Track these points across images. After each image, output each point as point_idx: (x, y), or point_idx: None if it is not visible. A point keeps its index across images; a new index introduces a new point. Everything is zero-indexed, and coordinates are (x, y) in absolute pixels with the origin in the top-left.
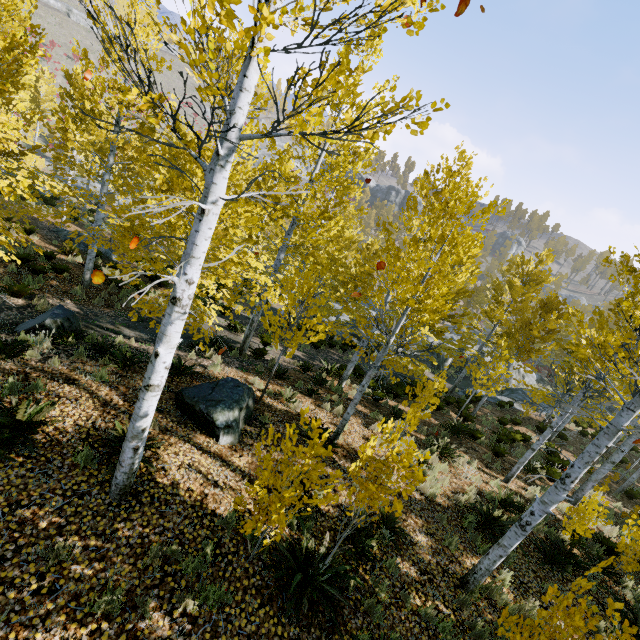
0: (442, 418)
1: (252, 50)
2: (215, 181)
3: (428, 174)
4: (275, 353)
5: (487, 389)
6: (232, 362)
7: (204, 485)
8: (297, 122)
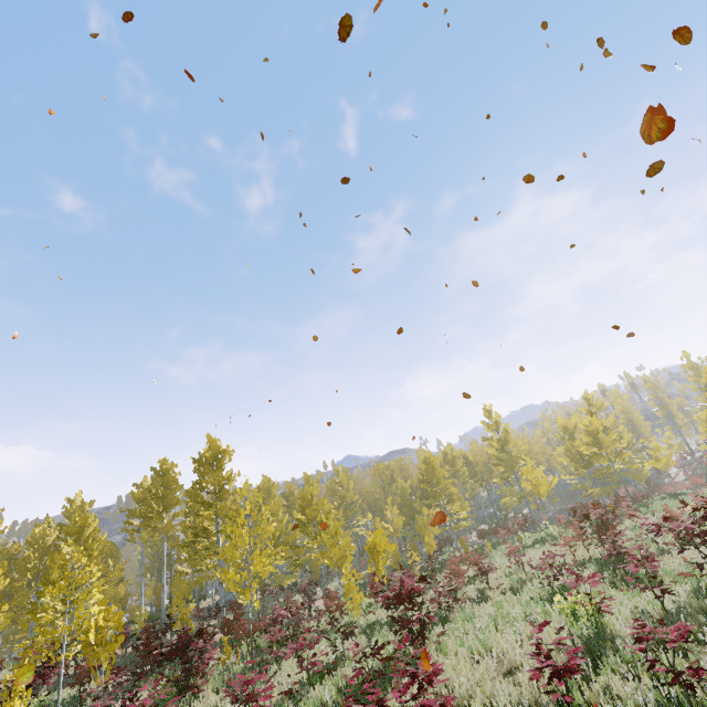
0: None
1: None
2: None
3: None
4: None
5: None
6: None
7: None
8: None
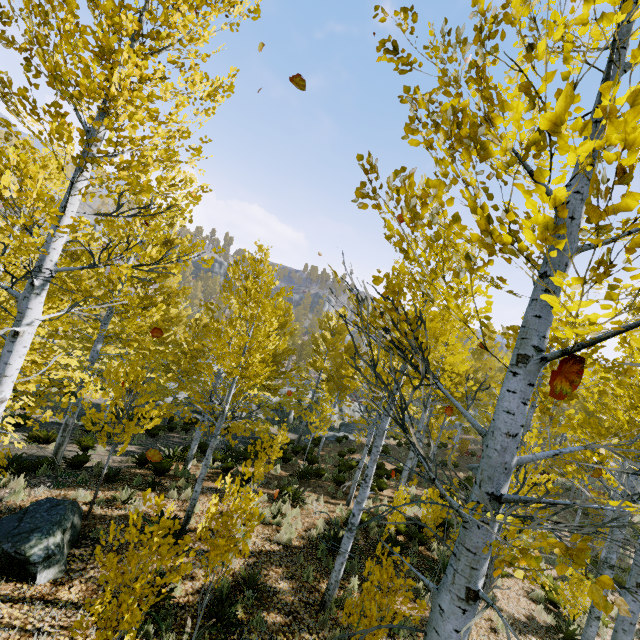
0: (292, 468)
1: (64, 211)
2: (30, 306)
3: (237, 263)
4: (101, 456)
5: (329, 430)
6: (41, 482)
7: (22, 639)
8: (113, 269)
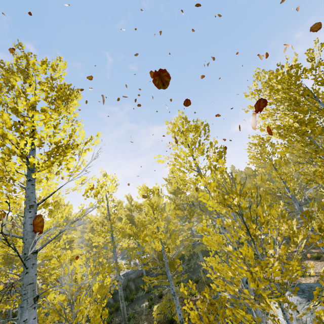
0: None
1: None
2: None
3: None
4: None
5: None
6: None
7: None
8: None
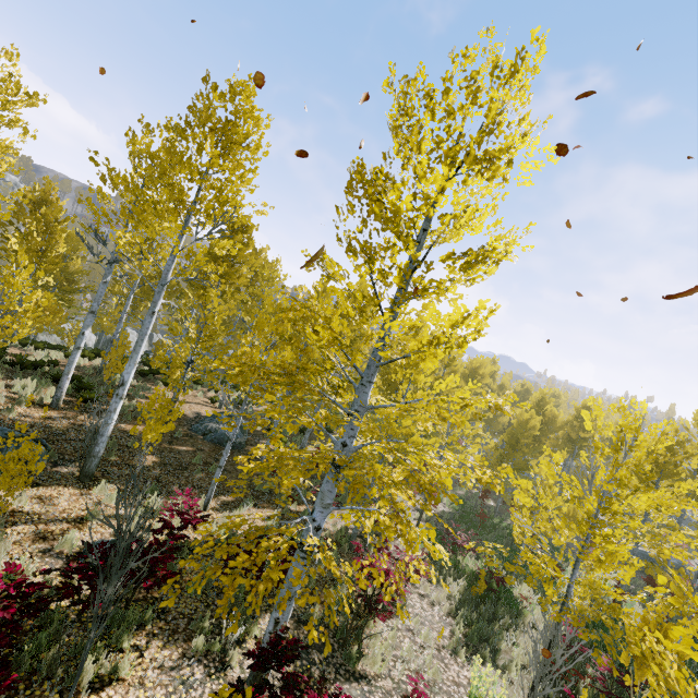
0: None
1: None
2: None
3: (28, 192)
4: None
5: None
6: None
7: None
8: None
